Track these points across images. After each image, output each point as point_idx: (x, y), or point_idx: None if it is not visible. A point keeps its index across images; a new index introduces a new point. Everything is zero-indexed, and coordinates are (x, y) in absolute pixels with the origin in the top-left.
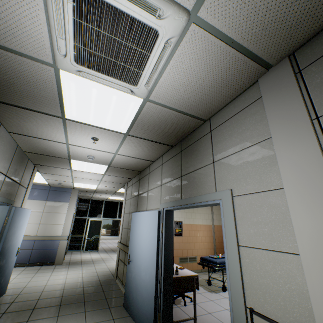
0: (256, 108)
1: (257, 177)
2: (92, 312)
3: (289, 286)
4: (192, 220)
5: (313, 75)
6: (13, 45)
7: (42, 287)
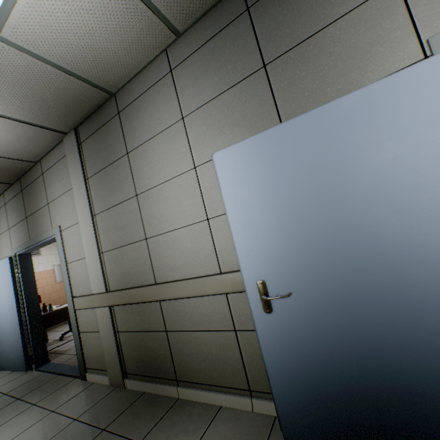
0: (66, 162)
1: (71, 215)
2: None
3: (86, 275)
4: None
5: (85, 150)
6: None
7: None
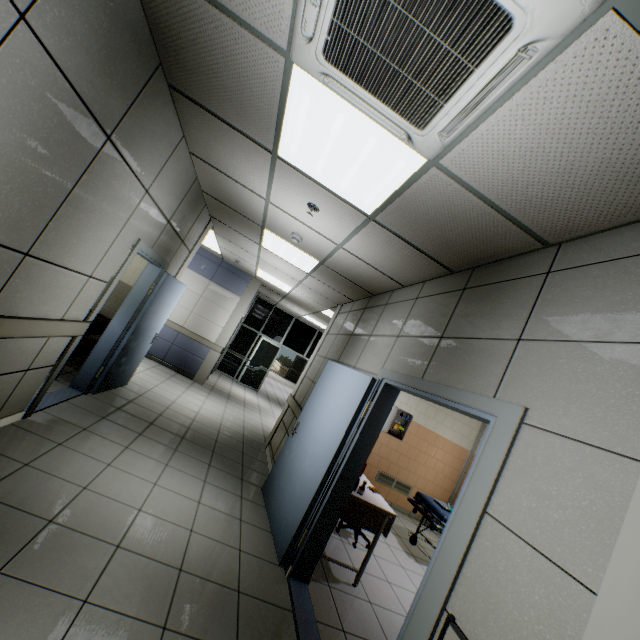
0: None
1: (597, 412)
2: (217, 471)
3: (542, 631)
4: (432, 423)
5: None
6: (234, 3)
7: (169, 401)
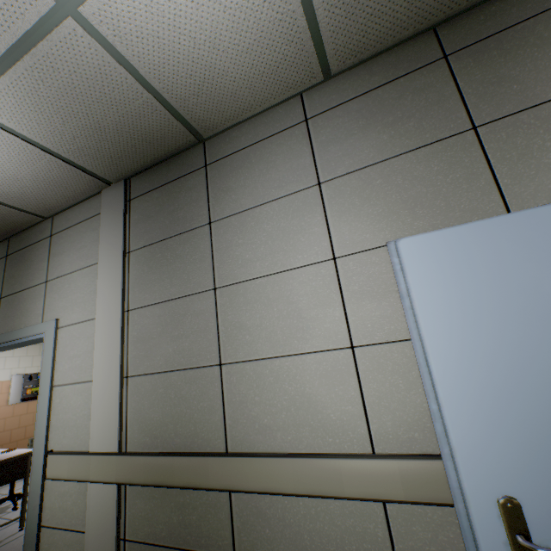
0: (97, 224)
1: (83, 305)
2: None
3: (84, 413)
4: None
5: (136, 210)
6: None
7: None
